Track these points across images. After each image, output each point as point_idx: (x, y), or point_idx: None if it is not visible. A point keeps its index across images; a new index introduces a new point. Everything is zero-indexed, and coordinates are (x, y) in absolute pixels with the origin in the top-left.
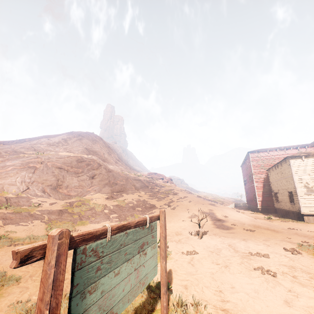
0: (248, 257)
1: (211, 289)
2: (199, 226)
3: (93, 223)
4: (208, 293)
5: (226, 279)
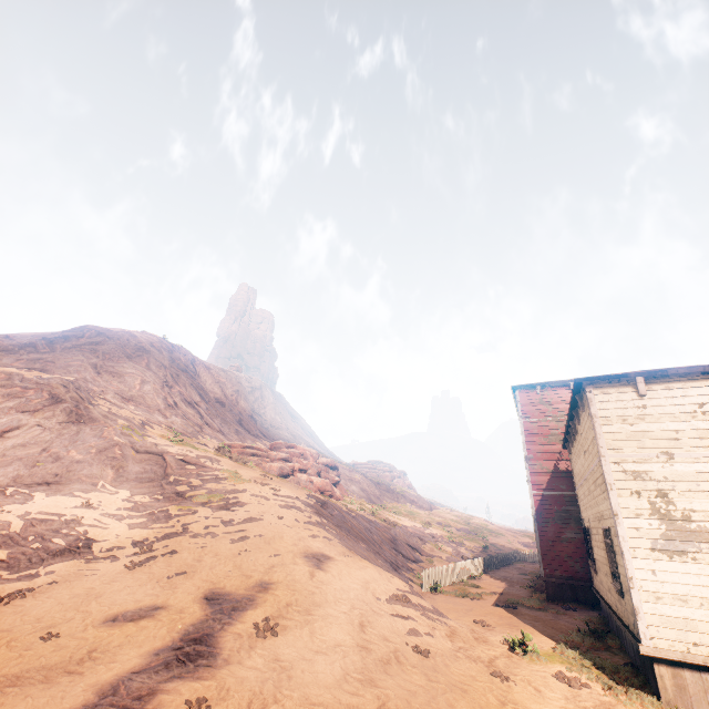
0: None
1: None
2: None
3: None
4: None
5: None
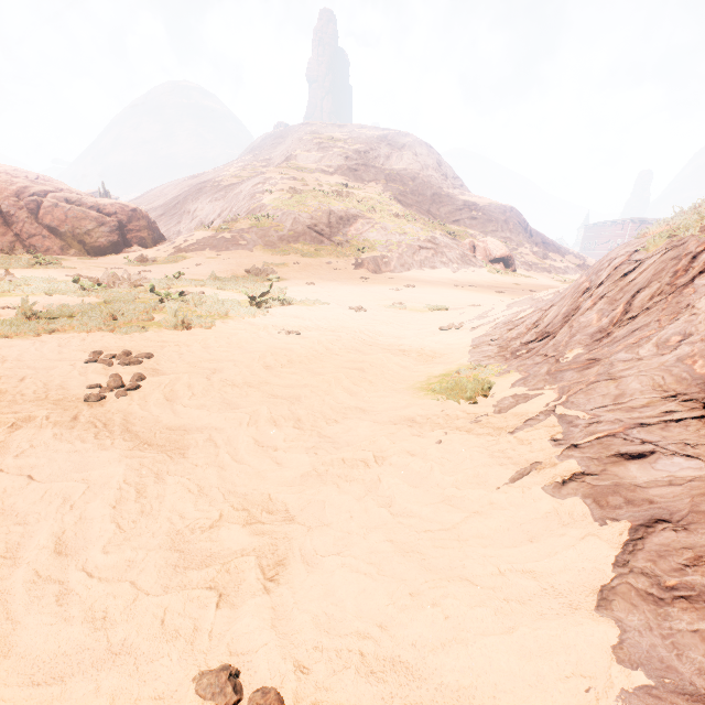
0: None
1: None
2: None
3: None
4: None
5: None
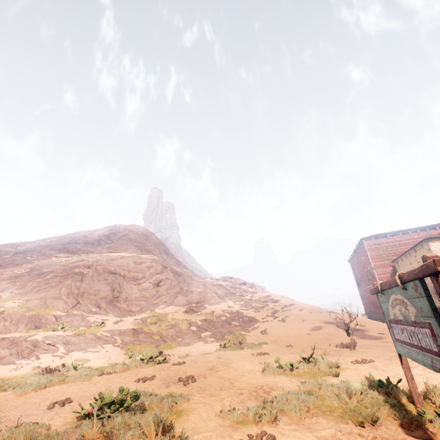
0: None
1: None
2: (348, 333)
3: (183, 345)
4: None
5: None
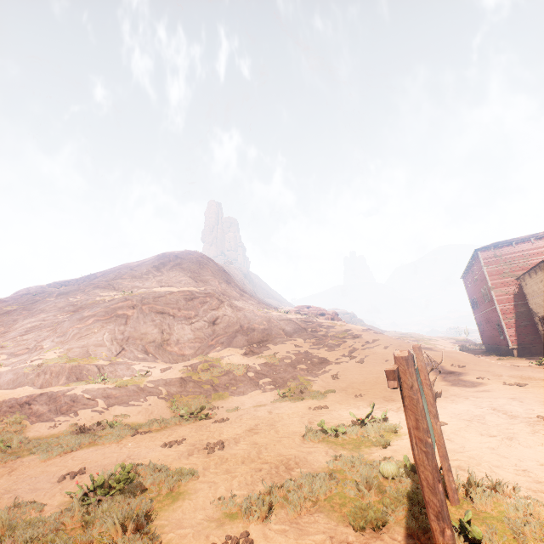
0: (541, 423)
1: (506, 468)
2: None
3: (237, 395)
4: (505, 473)
5: (523, 455)
